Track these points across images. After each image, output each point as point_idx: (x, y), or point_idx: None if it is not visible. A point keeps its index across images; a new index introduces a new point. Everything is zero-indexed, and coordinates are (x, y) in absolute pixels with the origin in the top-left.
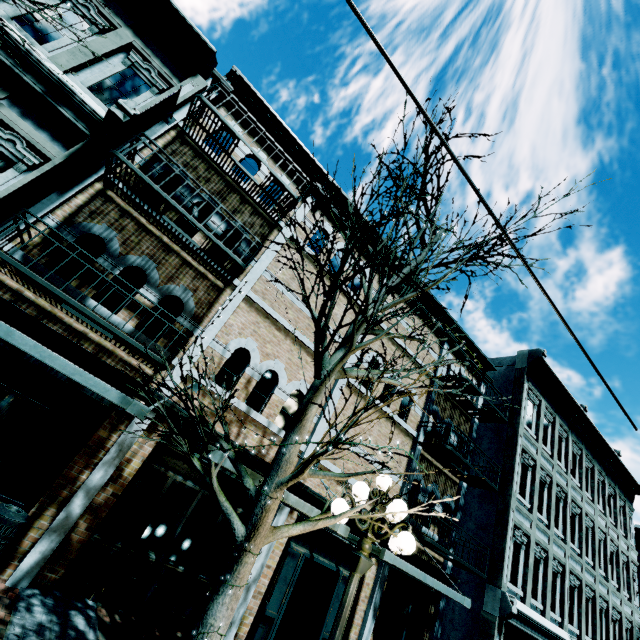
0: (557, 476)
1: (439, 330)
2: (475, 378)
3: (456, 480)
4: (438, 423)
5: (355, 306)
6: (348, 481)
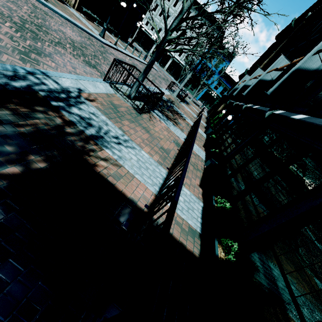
0: (170, 10)
1: None
2: None
3: None
4: None
5: None
6: None
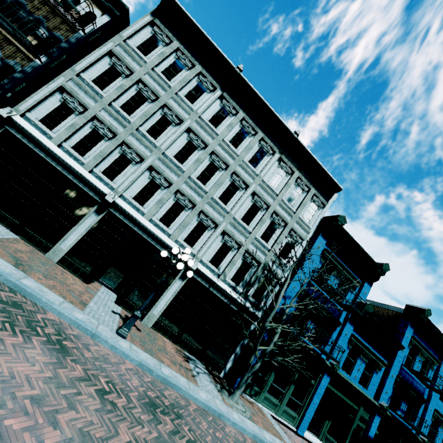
0: (173, 104)
1: None
2: (102, 11)
3: (34, 59)
4: None
5: None
6: None
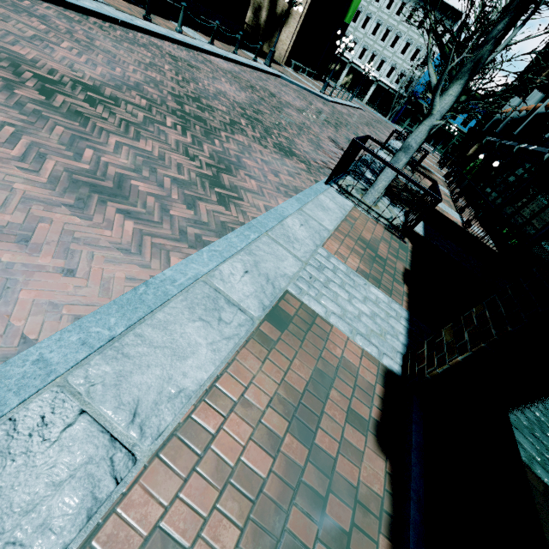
0: (370, 8)
1: None
2: None
3: None
4: None
5: None
6: None
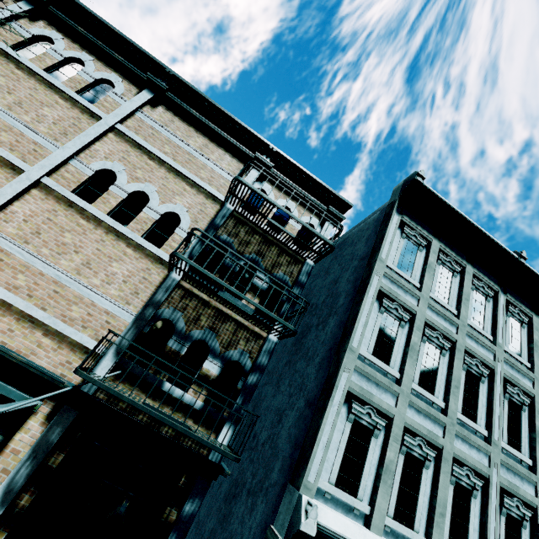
0: (470, 343)
1: (246, 155)
2: (317, 216)
3: (261, 333)
4: (191, 237)
5: (85, 112)
6: (5, 299)
